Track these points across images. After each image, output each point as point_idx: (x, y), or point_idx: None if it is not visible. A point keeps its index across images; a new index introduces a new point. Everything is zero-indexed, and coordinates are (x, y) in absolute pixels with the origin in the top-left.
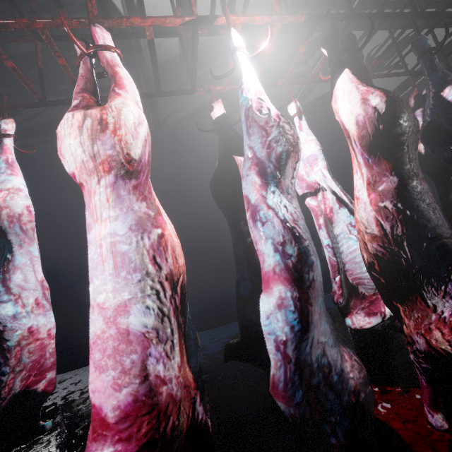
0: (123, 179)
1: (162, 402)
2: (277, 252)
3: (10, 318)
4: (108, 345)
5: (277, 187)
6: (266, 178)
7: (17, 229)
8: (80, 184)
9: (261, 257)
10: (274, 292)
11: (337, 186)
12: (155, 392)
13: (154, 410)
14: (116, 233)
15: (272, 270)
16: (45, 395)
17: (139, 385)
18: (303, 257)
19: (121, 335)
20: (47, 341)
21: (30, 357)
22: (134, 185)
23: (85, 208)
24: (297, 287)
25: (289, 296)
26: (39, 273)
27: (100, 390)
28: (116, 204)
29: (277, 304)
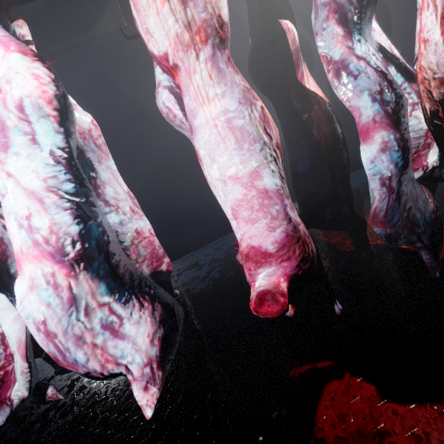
0: (219, 50)
1: (302, 235)
2: (375, 101)
3: (118, 225)
4: (253, 203)
5: (360, 35)
6: (348, 26)
7: (92, 146)
8: (172, 67)
9: (356, 112)
10: (375, 139)
11: (387, 38)
12: (297, 229)
13: (299, 240)
14: (228, 110)
15: (371, 120)
16: (169, 273)
17: (287, 225)
18: (399, 102)
19: (262, 194)
20: (152, 238)
21: (146, 250)
22: (227, 56)
23: (183, 94)
24: (398, 129)
25: (393, 138)
26: (123, 185)
27: (257, 235)
28: (219, 79)
29: (380, 149)
